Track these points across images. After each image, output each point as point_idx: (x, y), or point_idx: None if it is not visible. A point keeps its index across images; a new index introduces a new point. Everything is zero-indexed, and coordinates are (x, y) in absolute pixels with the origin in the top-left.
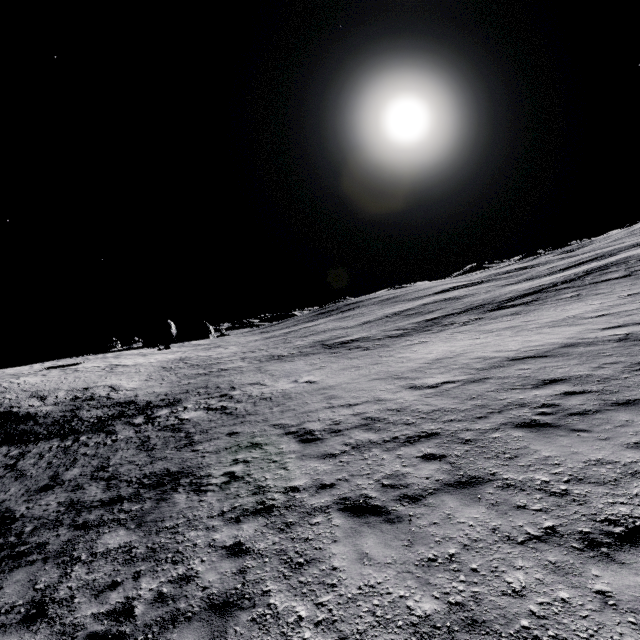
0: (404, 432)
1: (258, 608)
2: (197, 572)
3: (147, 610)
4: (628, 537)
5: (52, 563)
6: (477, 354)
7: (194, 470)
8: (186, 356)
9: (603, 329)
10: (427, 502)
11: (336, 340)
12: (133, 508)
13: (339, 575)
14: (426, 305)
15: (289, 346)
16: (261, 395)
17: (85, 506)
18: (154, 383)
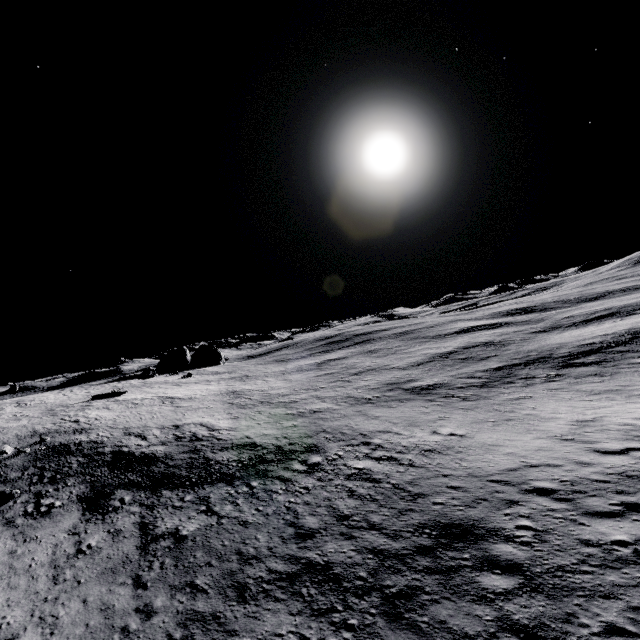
0: None
1: None
2: (639, 603)
3: (639, 629)
4: None
5: (462, 601)
6: (618, 420)
7: (473, 523)
8: (232, 389)
9: None
10: None
11: (411, 384)
12: (465, 556)
13: None
14: (469, 349)
15: (357, 386)
16: (418, 446)
17: (396, 554)
18: (249, 423)
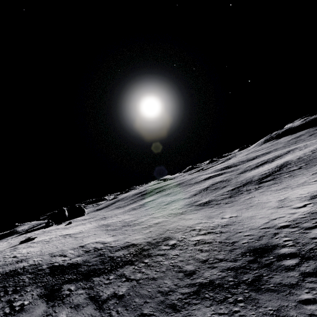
0: None
1: None
2: None
3: None
4: None
5: (282, 273)
6: (294, 196)
7: (265, 245)
8: (101, 224)
9: None
10: None
11: (197, 203)
12: (271, 257)
13: None
14: (215, 185)
15: (171, 209)
16: (219, 225)
17: (240, 266)
18: (124, 236)
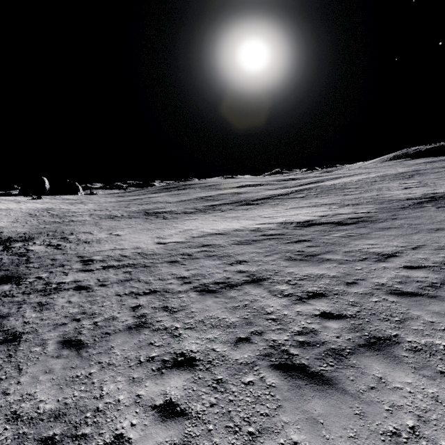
0: (130, 262)
1: (19, 316)
2: (0, 309)
3: None
4: (148, 293)
5: None
6: (203, 229)
7: (21, 275)
8: (52, 207)
9: (257, 224)
10: (107, 286)
11: (155, 210)
12: None
13: (55, 306)
14: (221, 195)
15: (126, 210)
16: (85, 240)
17: None
18: (18, 225)
